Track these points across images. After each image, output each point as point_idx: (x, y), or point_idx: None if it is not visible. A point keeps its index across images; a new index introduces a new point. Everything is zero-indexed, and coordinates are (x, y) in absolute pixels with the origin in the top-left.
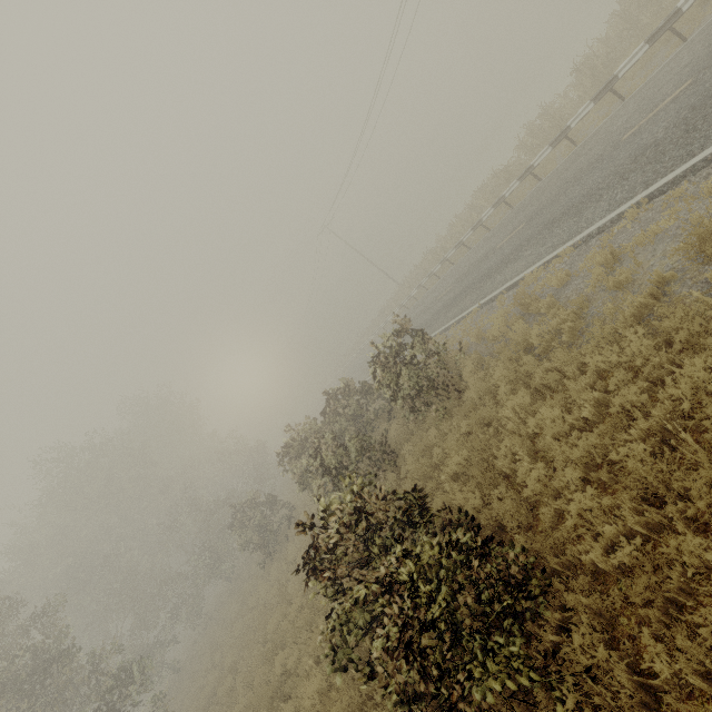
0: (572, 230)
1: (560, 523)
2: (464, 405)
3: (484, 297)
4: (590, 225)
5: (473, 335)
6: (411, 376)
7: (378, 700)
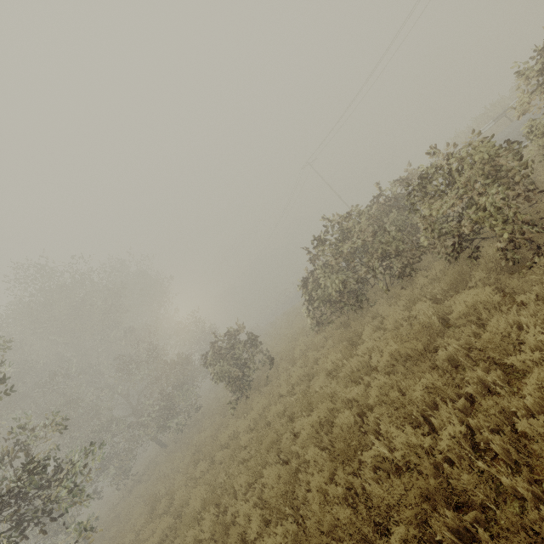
0: None
1: None
2: None
3: None
4: None
5: None
6: None
7: None
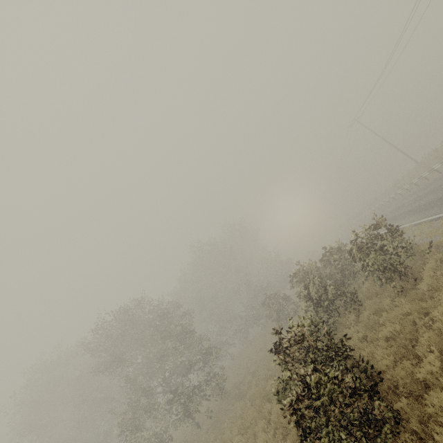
0: None
1: (439, 407)
2: (413, 292)
3: None
4: None
5: None
6: (376, 259)
7: None
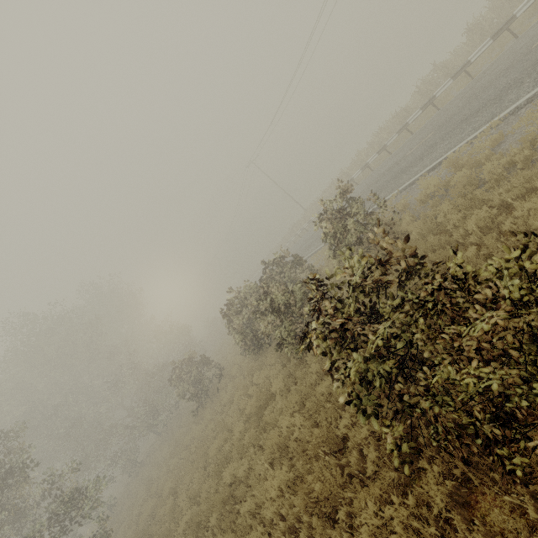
0: (495, 112)
1: None
2: (410, 242)
3: (402, 185)
4: (516, 101)
5: (400, 205)
6: (356, 225)
7: (369, 472)
